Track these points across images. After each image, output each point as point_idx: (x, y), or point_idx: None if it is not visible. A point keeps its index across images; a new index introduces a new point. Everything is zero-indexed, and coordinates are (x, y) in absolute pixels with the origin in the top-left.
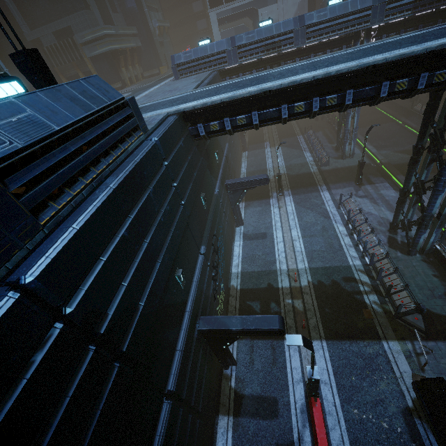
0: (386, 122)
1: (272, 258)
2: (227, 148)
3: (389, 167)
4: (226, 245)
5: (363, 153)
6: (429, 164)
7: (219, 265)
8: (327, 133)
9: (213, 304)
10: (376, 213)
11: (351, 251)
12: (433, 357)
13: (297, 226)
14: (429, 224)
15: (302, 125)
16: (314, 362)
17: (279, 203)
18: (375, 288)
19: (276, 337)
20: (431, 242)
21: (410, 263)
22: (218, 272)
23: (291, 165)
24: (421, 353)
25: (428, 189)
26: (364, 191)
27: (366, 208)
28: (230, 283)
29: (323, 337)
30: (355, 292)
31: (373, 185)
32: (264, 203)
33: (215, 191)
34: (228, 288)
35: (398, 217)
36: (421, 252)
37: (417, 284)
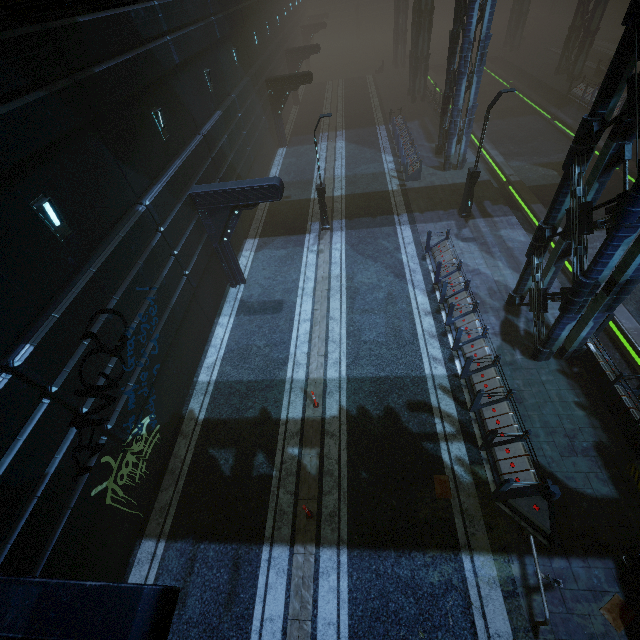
0: (525, 115)
1: (283, 355)
2: (214, 121)
3: (520, 189)
4: (186, 326)
5: (481, 163)
6: (607, 167)
7: (124, 381)
8: (426, 124)
9: (68, 491)
10: (488, 272)
11: (432, 347)
12: (559, 597)
13: (342, 290)
14: (587, 302)
15: (389, 109)
16: (314, 604)
17: (320, 245)
18: (464, 429)
19: (248, 538)
20: (582, 337)
21: (537, 377)
22: (117, 399)
23: (356, 175)
24: (536, 587)
25: (596, 226)
26: (473, 230)
27: (472, 262)
28: (187, 406)
29: (343, 541)
30: (426, 435)
31: (489, 220)
32: (293, 242)
33: (141, 203)
34: (182, 416)
35: (527, 283)
36: (560, 355)
37: (545, 422)
